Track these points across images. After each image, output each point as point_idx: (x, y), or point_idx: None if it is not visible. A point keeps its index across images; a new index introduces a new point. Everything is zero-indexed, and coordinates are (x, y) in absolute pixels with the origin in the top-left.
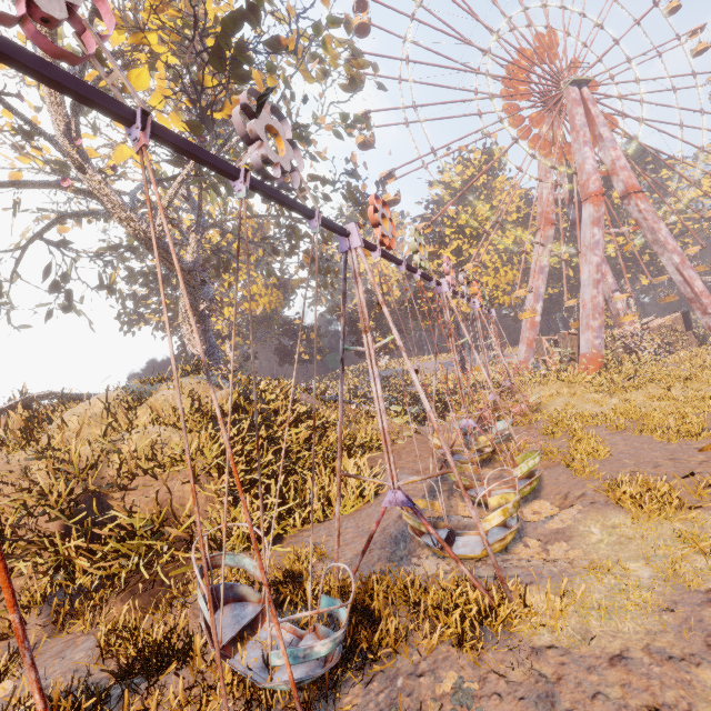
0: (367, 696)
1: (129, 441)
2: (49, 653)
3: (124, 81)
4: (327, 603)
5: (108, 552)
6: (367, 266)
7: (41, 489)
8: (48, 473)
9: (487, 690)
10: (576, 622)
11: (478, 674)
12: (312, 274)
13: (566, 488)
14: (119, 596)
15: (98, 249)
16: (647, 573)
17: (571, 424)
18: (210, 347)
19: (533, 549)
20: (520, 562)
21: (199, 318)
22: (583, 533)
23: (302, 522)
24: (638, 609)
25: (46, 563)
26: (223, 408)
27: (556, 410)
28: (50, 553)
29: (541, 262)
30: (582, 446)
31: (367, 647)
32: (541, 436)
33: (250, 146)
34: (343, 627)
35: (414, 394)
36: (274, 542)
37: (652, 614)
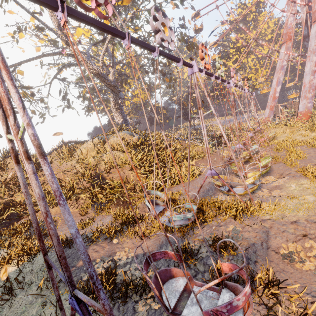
0: (202, 231)
1: (106, 156)
2: (98, 219)
3: (121, 22)
4: (188, 205)
5: (107, 193)
6: (200, 80)
7: (81, 173)
8: (82, 168)
9: (244, 230)
10: (279, 213)
11: (241, 226)
12: (164, 82)
13: (282, 171)
14: (113, 205)
15: (76, 80)
16: (312, 199)
17: (288, 146)
18: (124, 119)
19: (265, 192)
20: (259, 196)
21: (119, 107)
22: (287, 187)
23: (171, 184)
24: (306, 209)
25: (88, 196)
26: (137, 143)
27: (281, 139)
28: (89, 193)
29: (282, 63)
30: (292, 154)
31: (202, 218)
32: (273, 151)
33: (156, 34)
34: (195, 210)
35: (212, 136)
36: (162, 191)
37: (311, 211)
